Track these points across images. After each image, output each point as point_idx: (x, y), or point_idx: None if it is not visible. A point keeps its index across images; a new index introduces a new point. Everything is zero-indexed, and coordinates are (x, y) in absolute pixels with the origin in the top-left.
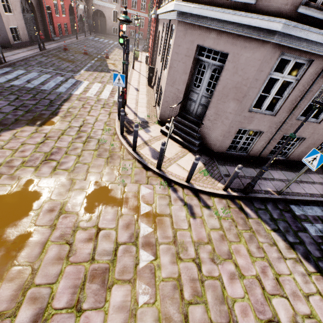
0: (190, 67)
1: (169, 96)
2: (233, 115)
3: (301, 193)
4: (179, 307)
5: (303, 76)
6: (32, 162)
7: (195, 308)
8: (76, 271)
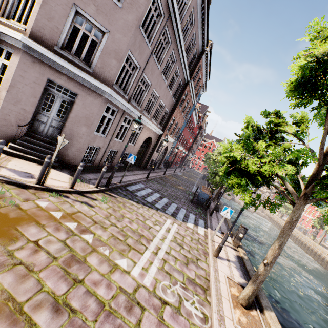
0: (41, 93)
1: (10, 114)
2: (86, 136)
3: (126, 181)
4: (123, 244)
5: (116, 117)
6: None
7: (129, 240)
8: (51, 271)
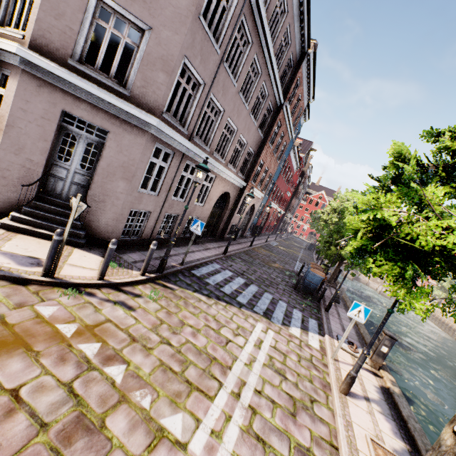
0: (53, 134)
1: (10, 168)
2: (125, 195)
3: (192, 260)
4: (179, 380)
5: (171, 164)
6: None
7: (189, 371)
8: None
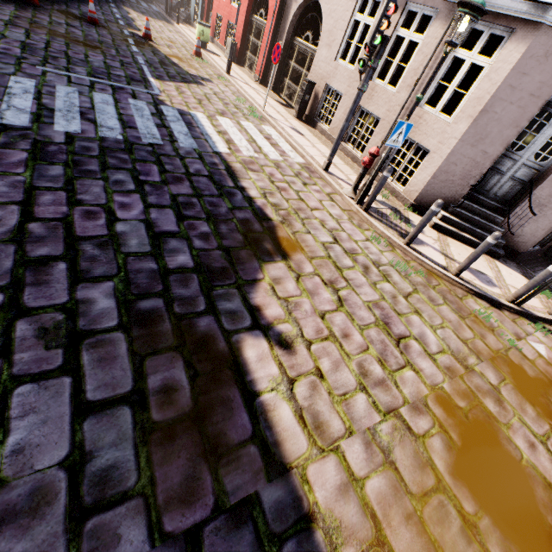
0: (532, 116)
1: (457, 162)
2: None
3: None
4: None
5: None
6: (389, 356)
7: None
8: None
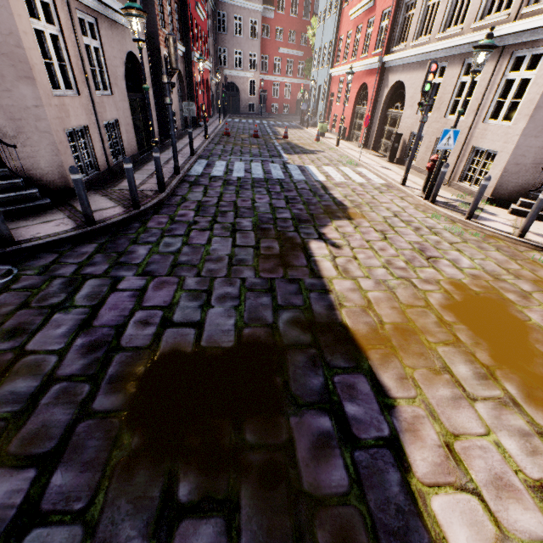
0: None
1: (525, 154)
2: None
3: None
4: None
5: None
6: (415, 261)
7: None
8: None
